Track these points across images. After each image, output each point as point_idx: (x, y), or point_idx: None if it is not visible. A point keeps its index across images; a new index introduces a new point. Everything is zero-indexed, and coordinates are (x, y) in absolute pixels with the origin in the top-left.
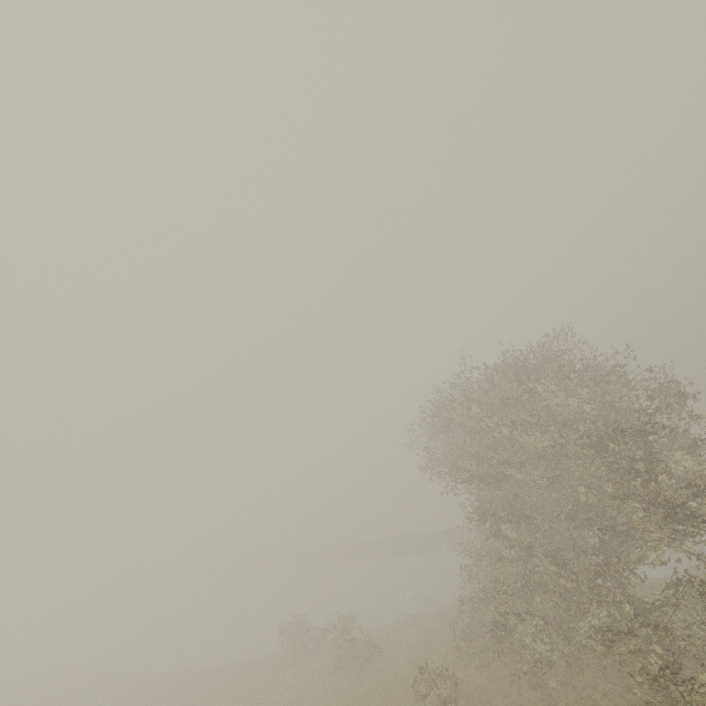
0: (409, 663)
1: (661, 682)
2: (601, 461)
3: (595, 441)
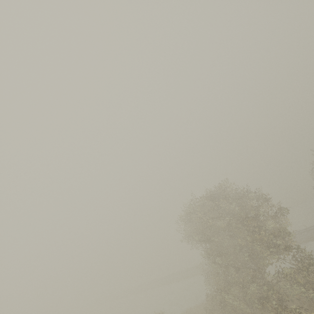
0: None
1: (277, 310)
2: (245, 228)
3: (241, 221)
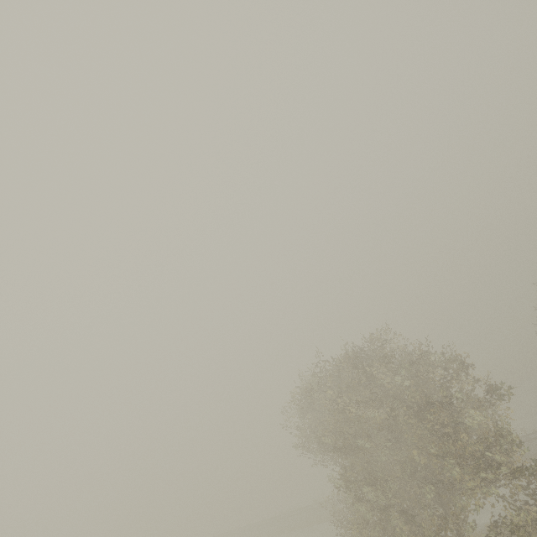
0: None
1: None
2: (424, 425)
3: (416, 410)
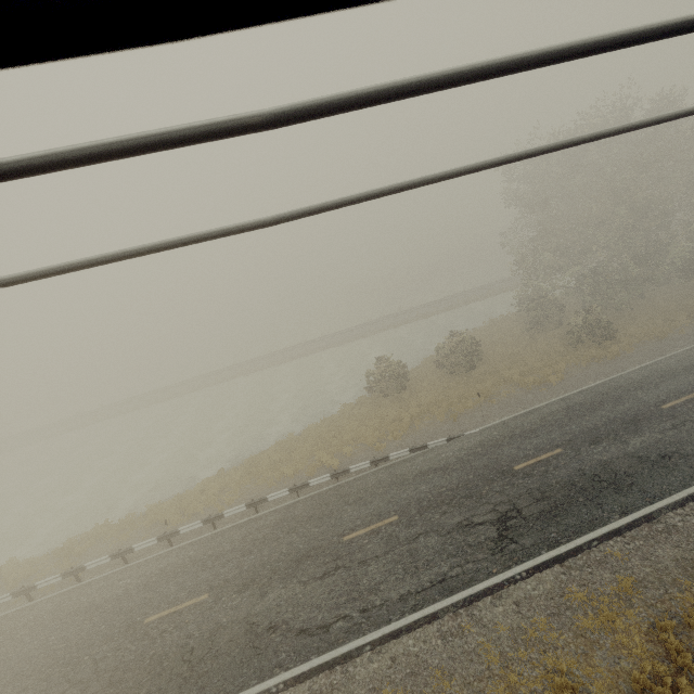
0: (505, 348)
1: None
2: None
3: None
